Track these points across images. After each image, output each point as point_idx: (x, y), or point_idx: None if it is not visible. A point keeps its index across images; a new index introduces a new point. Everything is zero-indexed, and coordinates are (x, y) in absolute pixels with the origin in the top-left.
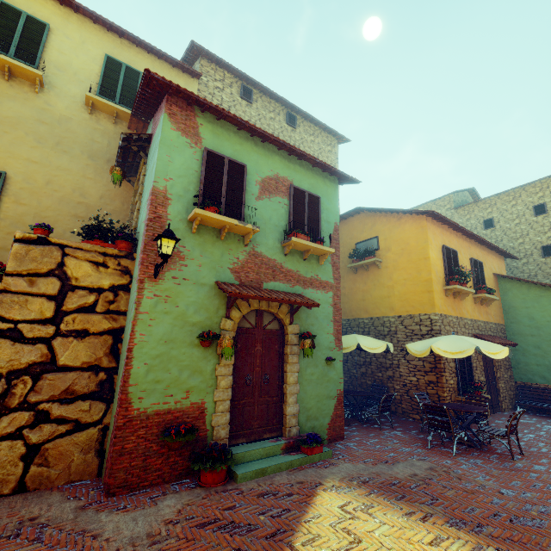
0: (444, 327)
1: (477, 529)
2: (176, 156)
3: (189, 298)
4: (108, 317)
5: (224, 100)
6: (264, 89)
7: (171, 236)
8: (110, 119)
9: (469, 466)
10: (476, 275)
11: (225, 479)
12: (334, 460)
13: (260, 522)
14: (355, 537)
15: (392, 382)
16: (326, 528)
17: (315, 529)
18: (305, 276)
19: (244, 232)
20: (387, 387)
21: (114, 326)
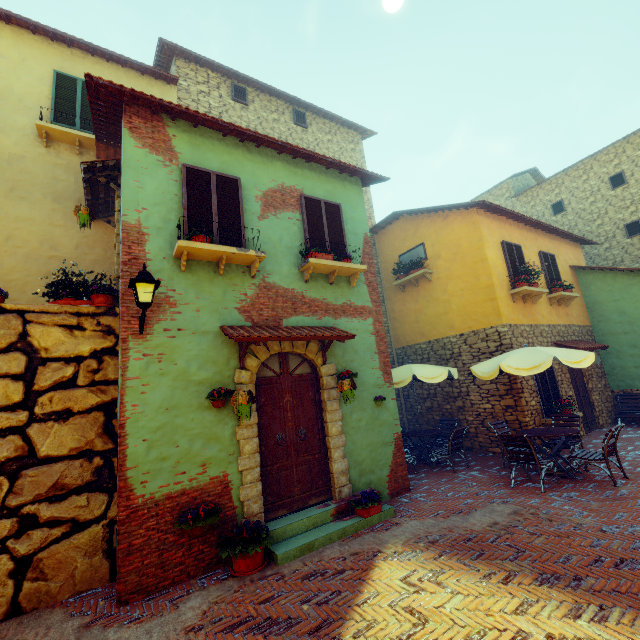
0: (516, 339)
1: (574, 583)
2: (146, 179)
3: (190, 352)
4: (94, 390)
5: (212, 106)
6: (260, 85)
7: (148, 279)
8: (73, 150)
9: (562, 502)
10: (548, 272)
11: (264, 563)
12: (397, 518)
13: (303, 613)
14: (419, 617)
15: (463, 414)
16: (384, 609)
17: (370, 613)
18: (334, 304)
19: (247, 261)
20: (459, 420)
21: (104, 400)
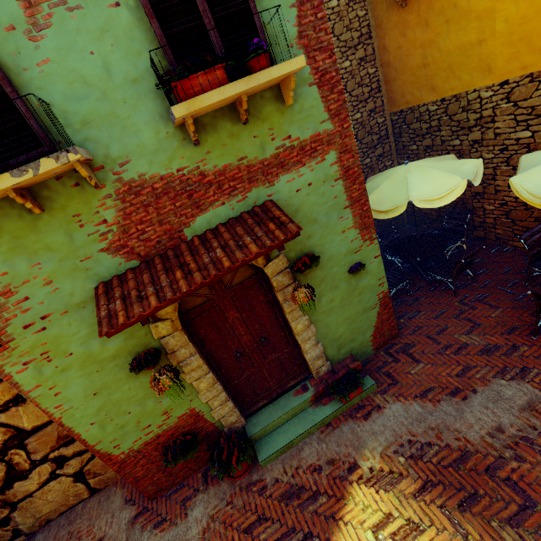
0: None
1: None
2: None
3: (77, 334)
4: None
5: None
6: None
7: None
8: None
9: None
10: None
11: (251, 461)
12: (379, 396)
13: None
14: None
15: (480, 202)
16: None
17: None
18: (262, 159)
19: (62, 169)
20: (472, 209)
21: None
